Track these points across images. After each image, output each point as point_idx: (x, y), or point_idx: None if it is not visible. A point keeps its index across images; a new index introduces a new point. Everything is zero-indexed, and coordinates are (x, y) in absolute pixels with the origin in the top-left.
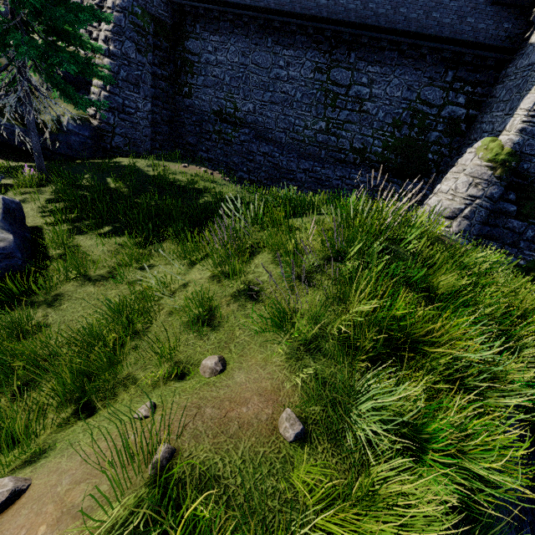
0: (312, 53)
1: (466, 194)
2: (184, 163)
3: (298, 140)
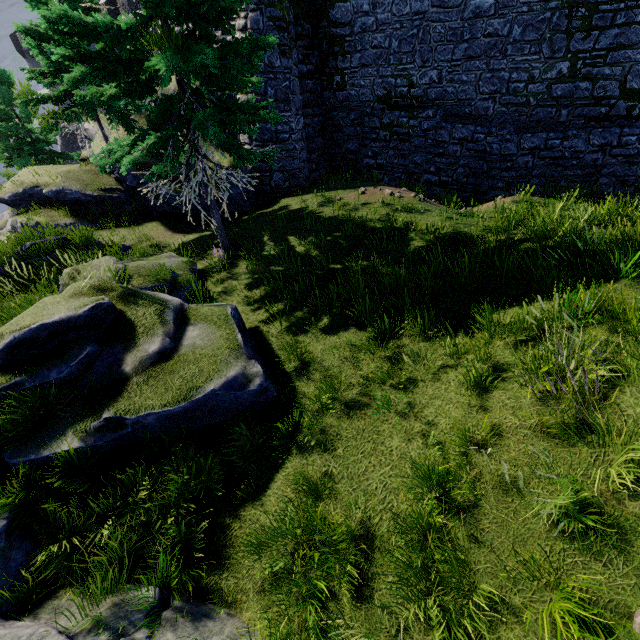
0: None
1: None
2: (357, 186)
3: (517, 105)
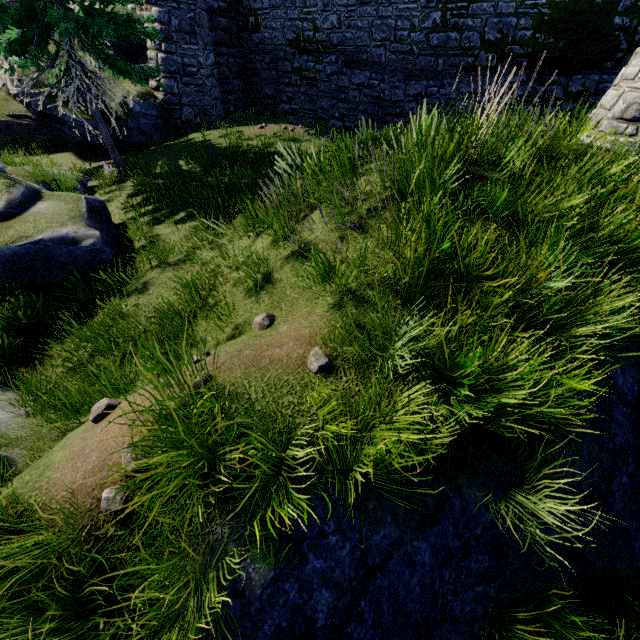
0: None
1: None
2: (261, 124)
3: (404, 53)
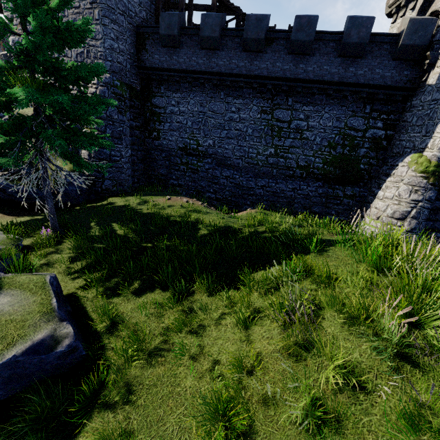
0: (257, 100)
1: (410, 199)
2: (165, 195)
3: (253, 164)
